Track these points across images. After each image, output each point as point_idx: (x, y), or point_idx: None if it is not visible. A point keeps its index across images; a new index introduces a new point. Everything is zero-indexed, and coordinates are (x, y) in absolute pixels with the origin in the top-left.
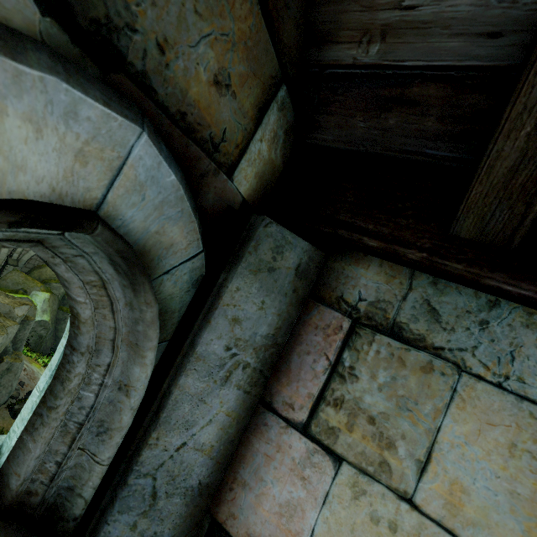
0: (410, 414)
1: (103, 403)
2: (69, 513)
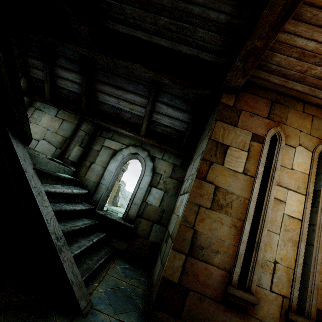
0: (40, 117)
1: None
2: None
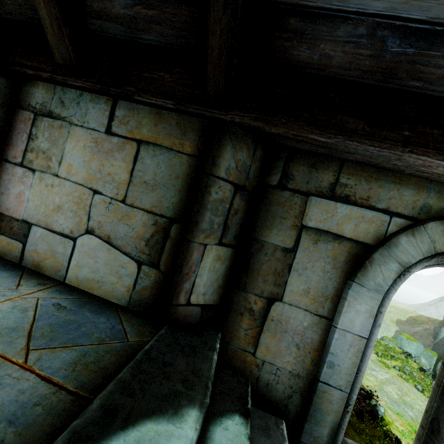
0: (56, 146)
1: None
2: None
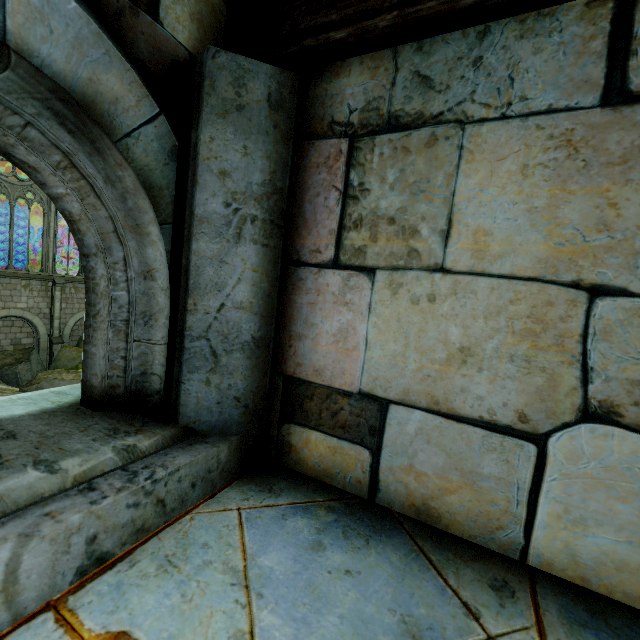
0: (425, 195)
1: (137, 297)
2: (151, 390)
